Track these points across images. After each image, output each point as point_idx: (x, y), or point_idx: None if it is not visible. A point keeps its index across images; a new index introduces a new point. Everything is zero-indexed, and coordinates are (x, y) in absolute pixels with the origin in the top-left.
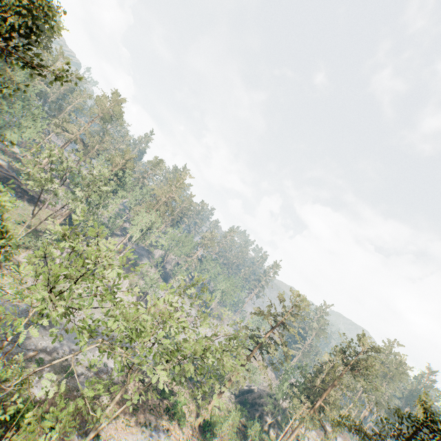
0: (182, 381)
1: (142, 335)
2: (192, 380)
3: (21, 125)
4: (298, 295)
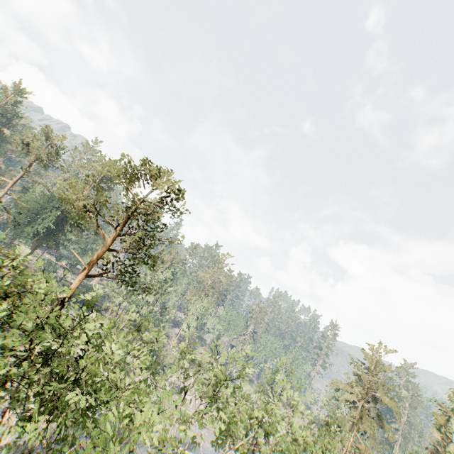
0: None
1: (277, 431)
2: None
3: (92, 248)
4: (377, 361)
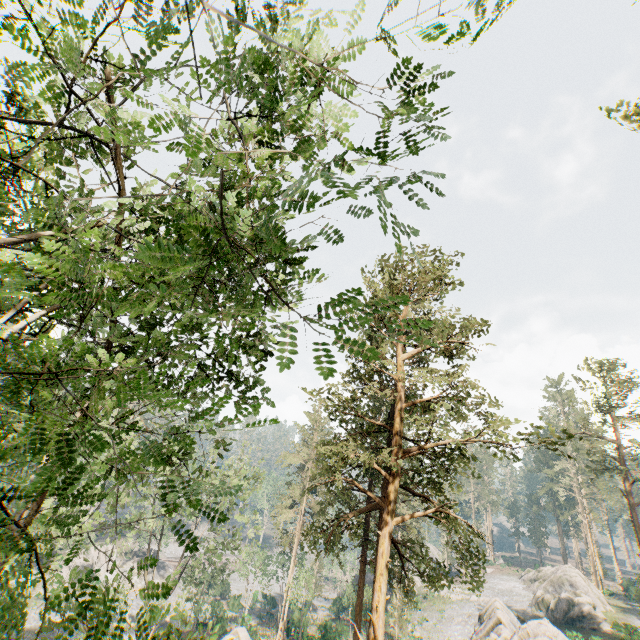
0: (249, 623)
1: None
2: (264, 615)
3: None
4: (319, 416)
